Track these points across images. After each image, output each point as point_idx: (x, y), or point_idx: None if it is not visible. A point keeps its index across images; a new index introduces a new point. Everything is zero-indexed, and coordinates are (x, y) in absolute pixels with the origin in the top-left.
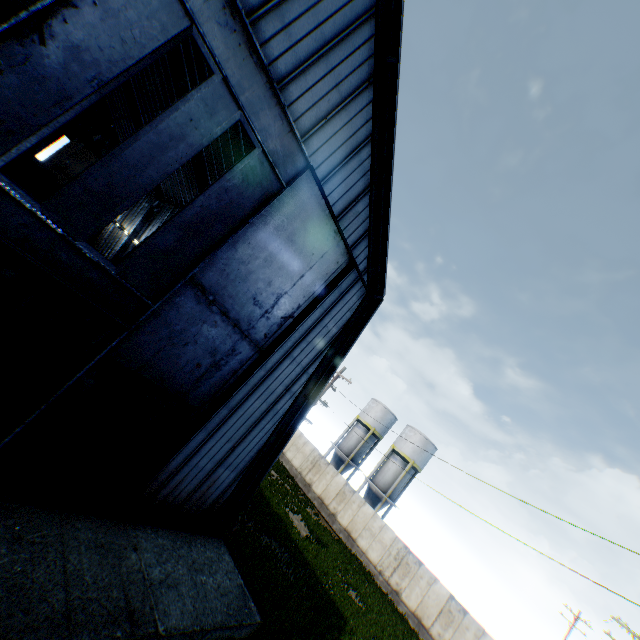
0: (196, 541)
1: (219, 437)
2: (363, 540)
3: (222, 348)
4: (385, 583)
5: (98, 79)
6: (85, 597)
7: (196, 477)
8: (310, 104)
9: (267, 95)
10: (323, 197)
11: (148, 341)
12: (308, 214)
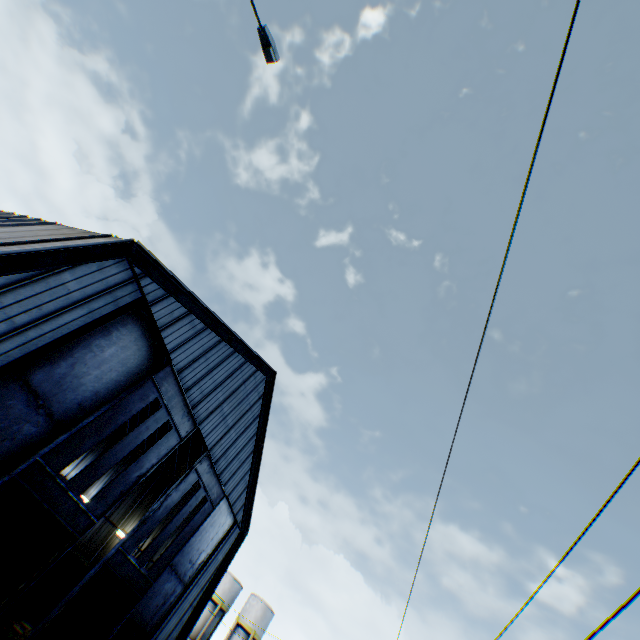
0: None
1: None
2: None
3: (170, 591)
4: None
5: (169, 509)
6: None
7: None
8: (229, 473)
9: (216, 482)
10: (228, 501)
11: (144, 600)
12: (221, 510)
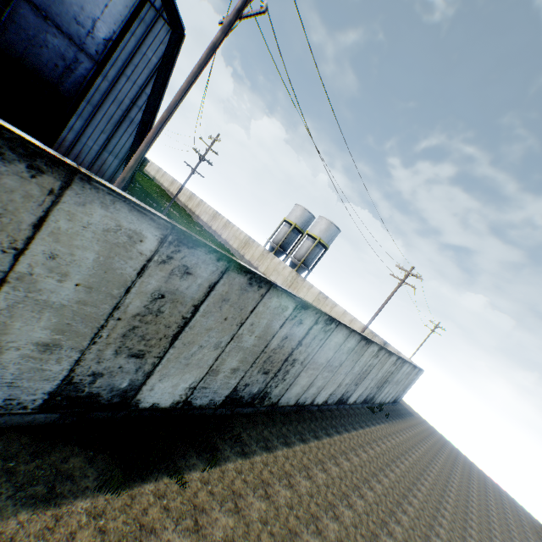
0: None
1: (95, 127)
2: (272, 277)
3: (68, 56)
4: None
5: None
6: None
7: (90, 153)
8: None
9: None
10: None
11: (17, 40)
12: None
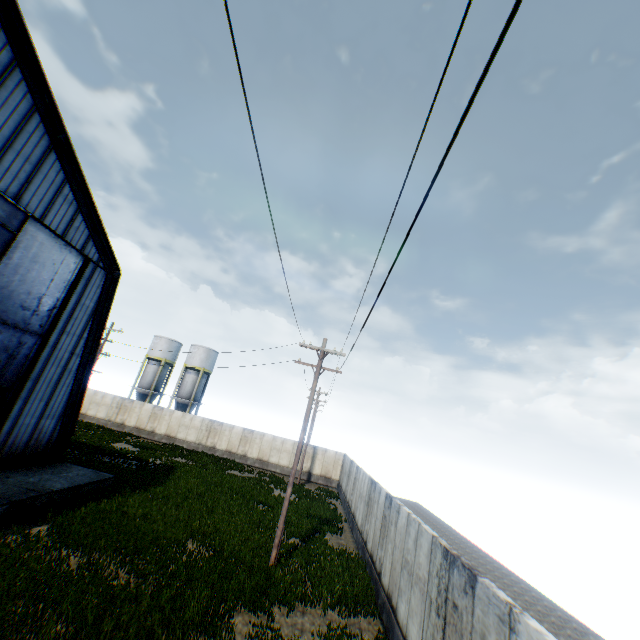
0: (47, 467)
1: (34, 401)
2: (181, 434)
3: (12, 345)
4: (205, 448)
5: None
6: (2, 493)
7: (27, 432)
8: (13, 178)
9: None
10: (48, 228)
11: None
12: (41, 242)
